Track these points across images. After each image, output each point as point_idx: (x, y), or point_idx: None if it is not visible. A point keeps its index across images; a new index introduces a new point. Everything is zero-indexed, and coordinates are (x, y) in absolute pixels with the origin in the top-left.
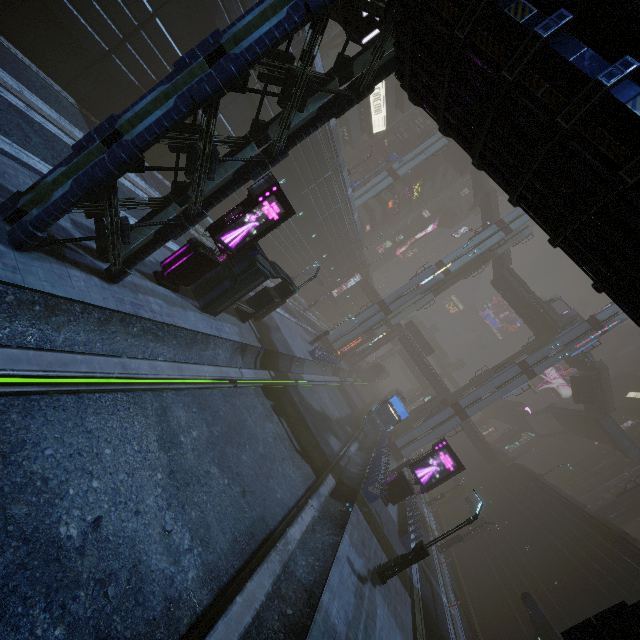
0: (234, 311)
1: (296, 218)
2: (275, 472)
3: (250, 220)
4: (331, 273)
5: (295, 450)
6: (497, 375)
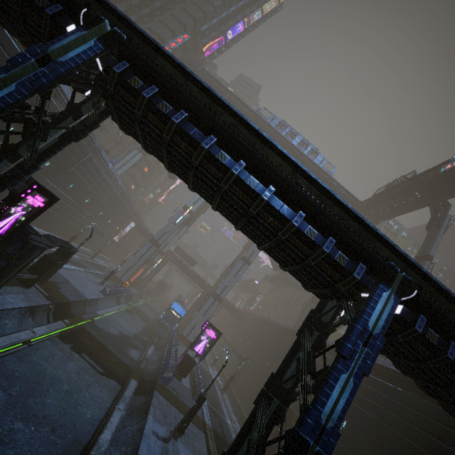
0: (16, 281)
1: (67, 189)
2: (82, 399)
3: (16, 211)
4: (109, 225)
5: (99, 374)
6: (232, 268)
